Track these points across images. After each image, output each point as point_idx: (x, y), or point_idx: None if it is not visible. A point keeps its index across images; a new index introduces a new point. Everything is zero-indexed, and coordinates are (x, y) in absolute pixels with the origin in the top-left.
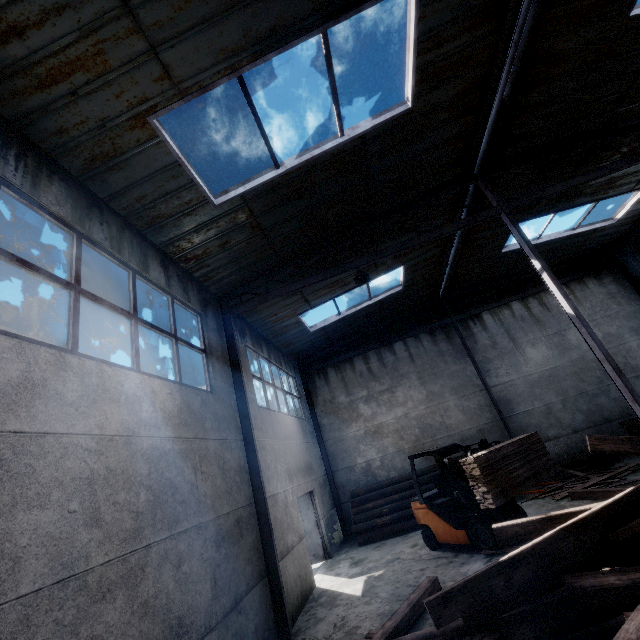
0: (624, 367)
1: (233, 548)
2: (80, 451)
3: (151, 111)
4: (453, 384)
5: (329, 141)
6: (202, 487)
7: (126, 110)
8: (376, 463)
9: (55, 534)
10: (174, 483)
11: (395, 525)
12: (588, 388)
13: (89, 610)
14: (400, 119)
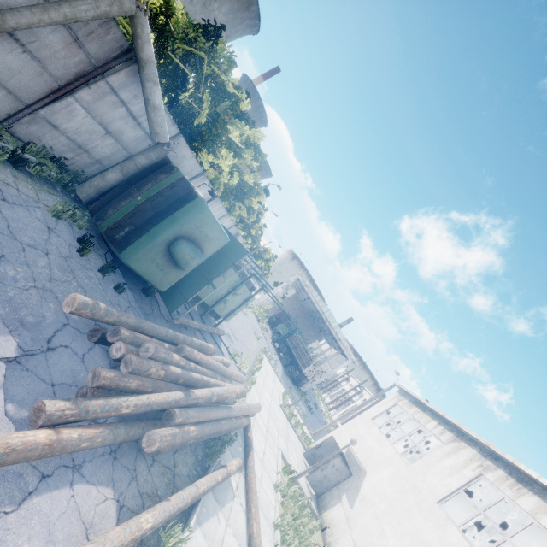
0: None
1: None
2: None
3: None
4: None
5: None
6: None
7: None
8: None
9: None
10: None
11: None
12: None
13: None
14: None
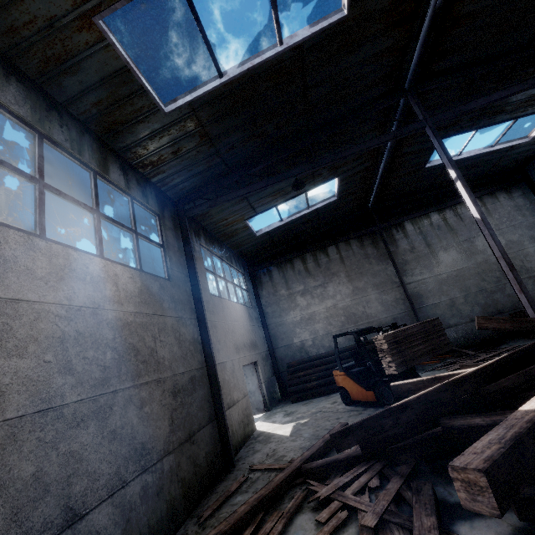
0: (520, 269)
1: (187, 398)
2: (52, 316)
3: (96, 11)
4: (375, 281)
5: (269, 50)
6: (161, 352)
7: (71, 9)
8: (309, 343)
9: (33, 377)
10: (136, 347)
11: (321, 388)
12: (487, 286)
13: (66, 433)
14: (336, 28)
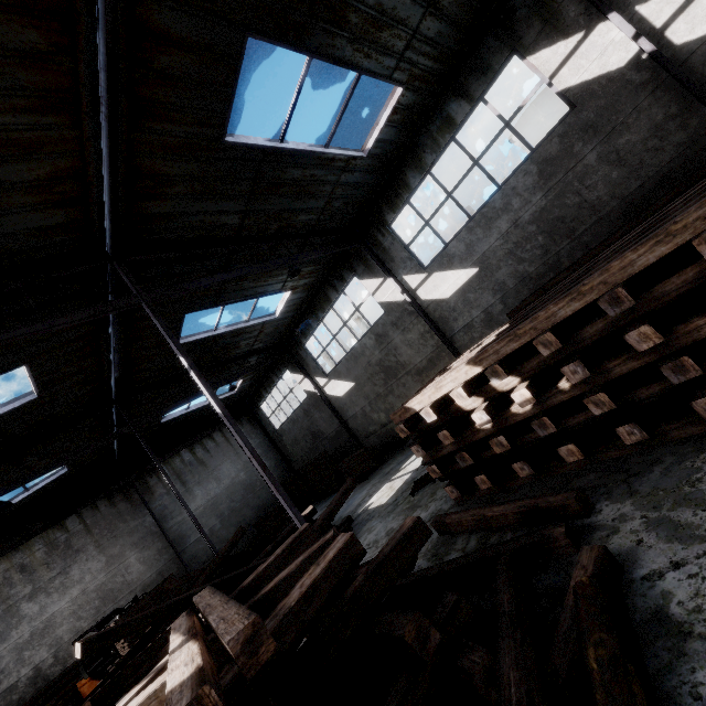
0: (256, 483)
1: None
2: None
3: None
4: (134, 540)
5: None
6: None
7: None
8: (48, 662)
9: None
10: None
11: None
12: (237, 505)
13: None
14: (30, 402)
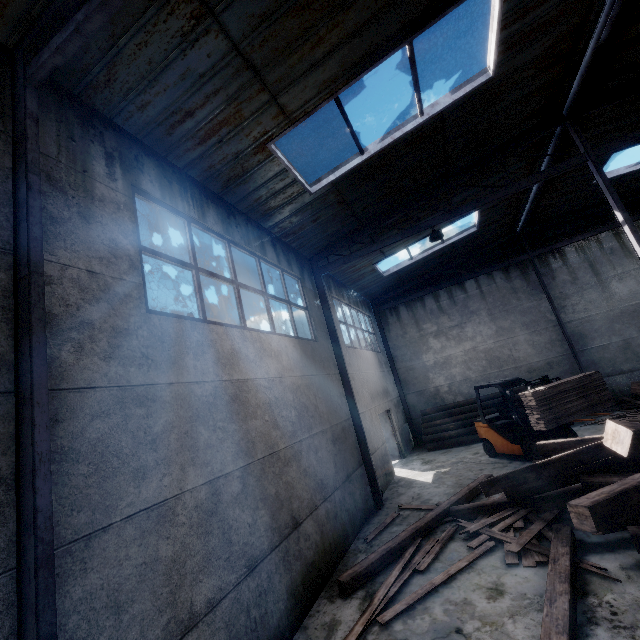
0: None
1: (342, 445)
2: (262, 388)
3: (269, 139)
4: (524, 320)
5: (409, 122)
6: (320, 407)
7: (252, 143)
8: (444, 389)
9: (263, 432)
10: (306, 405)
11: (460, 438)
12: None
13: (283, 469)
14: (480, 88)
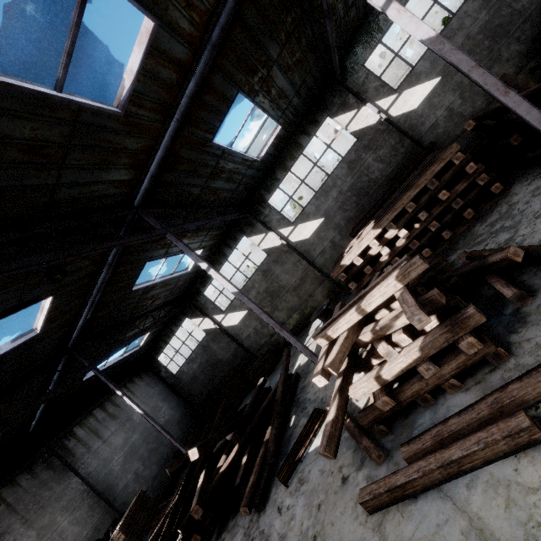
0: (165, 423)
1: None
2: None
3: None
4: (63, 504)
5: None
6: None
7: None
8: None
9: None
10: None
11: None
12: (153, 446)
13: None
14: (31, 338)
